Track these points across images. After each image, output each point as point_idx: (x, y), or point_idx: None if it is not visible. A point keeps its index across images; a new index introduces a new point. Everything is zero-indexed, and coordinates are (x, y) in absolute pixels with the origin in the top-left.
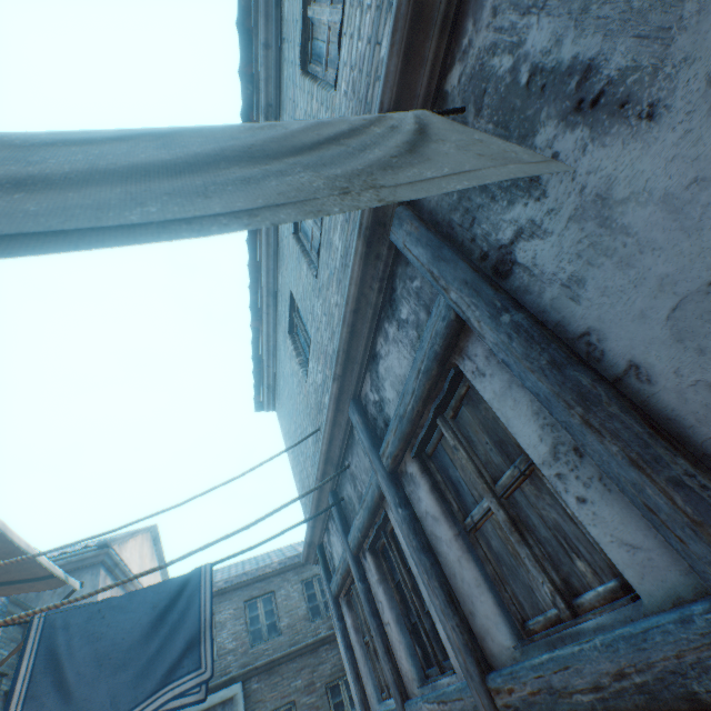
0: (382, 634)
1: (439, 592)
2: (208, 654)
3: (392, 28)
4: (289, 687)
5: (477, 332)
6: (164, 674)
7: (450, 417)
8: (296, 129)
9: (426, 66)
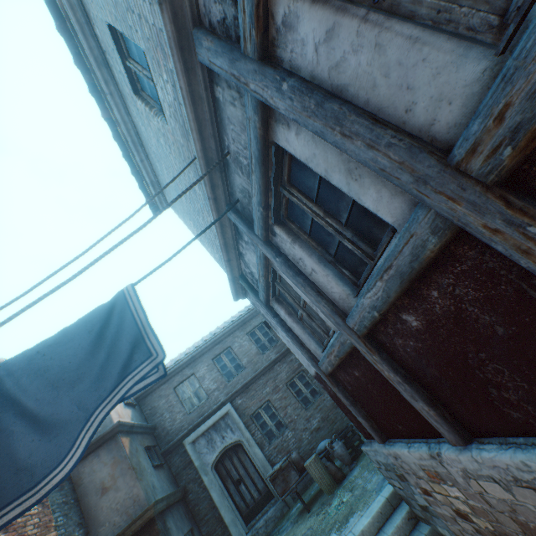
0: (310, 285)
1: (359, 123)
2: (155, 345)
3: None
4: (262, 394)
5: None
6: (120, 372)
7: None
8: None
9: None
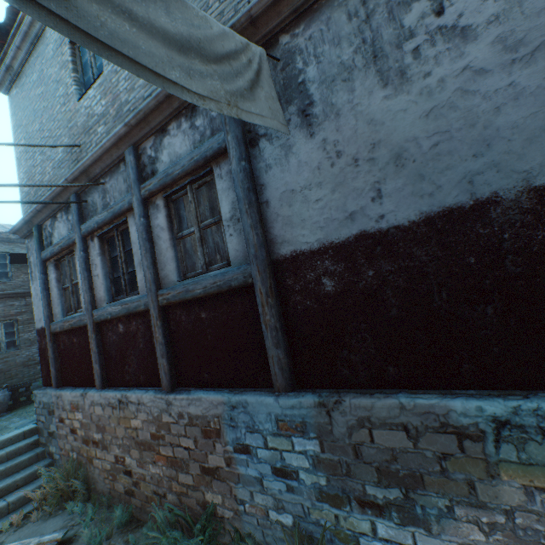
0: (90, 280)
1: (150, 259)
2: None
3: None
4: None
5: (230, 161)
6: None
7: (195, 188)
8: (215, 32)
9: (279, 18)
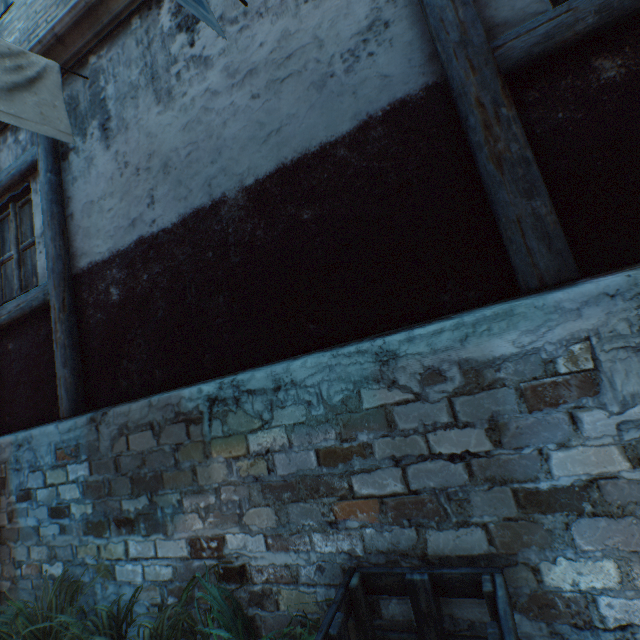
0: None
1: None
2: None
3: (73, 6)
4: None
5: (39, 173)
6: None
7: (20, 206)
8: None
9: (84, 40)
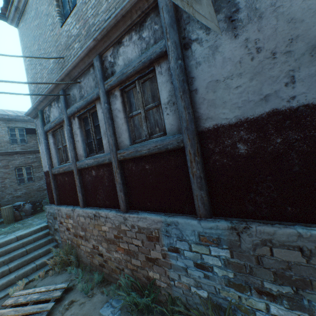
0: (74, 144)
1: (111, 131)
2: None
3: None
4: None
5: (169, 61)
6: None
7: (141, 82)
8: None
9: None
